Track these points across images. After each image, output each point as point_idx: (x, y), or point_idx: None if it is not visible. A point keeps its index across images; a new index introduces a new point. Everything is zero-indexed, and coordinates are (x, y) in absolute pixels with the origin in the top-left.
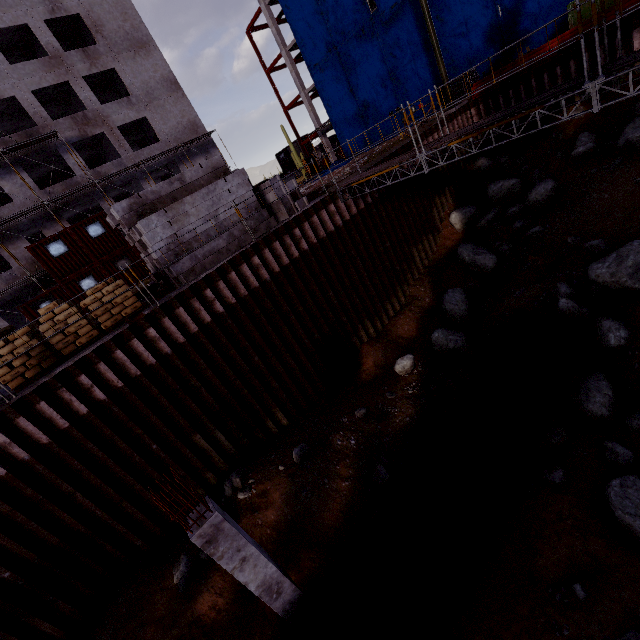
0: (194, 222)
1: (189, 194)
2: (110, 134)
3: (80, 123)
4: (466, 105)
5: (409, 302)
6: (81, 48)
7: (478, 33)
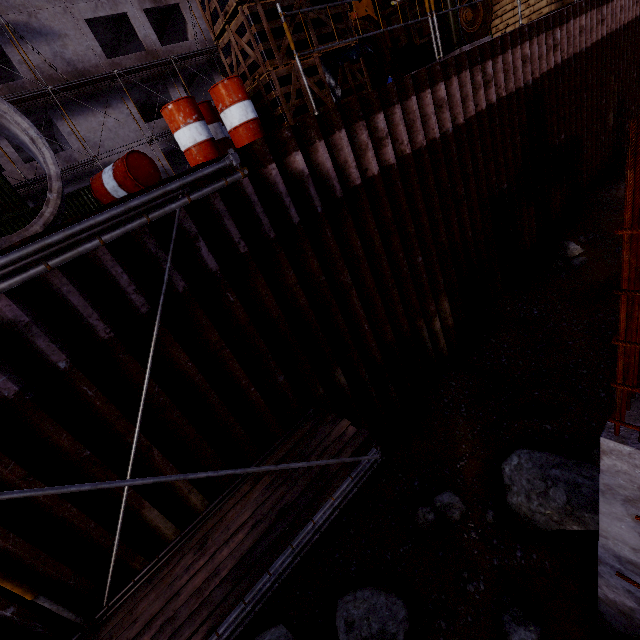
0: None
1: None
2: None
3: None
4: None
5: None
6: None
7: None
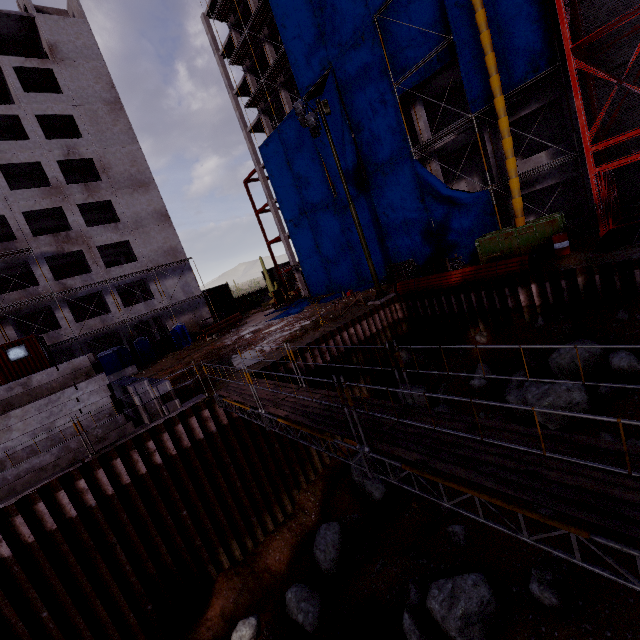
0: (17, 437)
1: (32, 398)
2: (87, 252)
3: (60, 241)
4: (391, 300)
5: (295, 513)
6: (84, 183)
7: (416, 232)
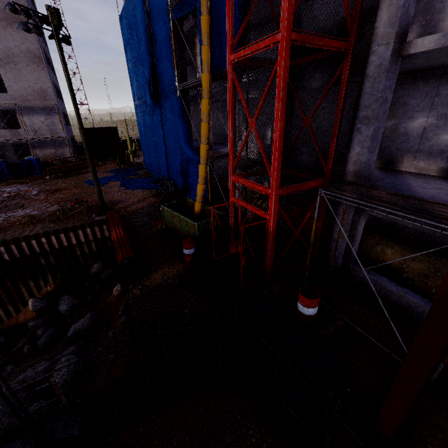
0: None
1: None
2: None
3: None
4: (103, 221)
5: None
6: None
7: (178, 162)
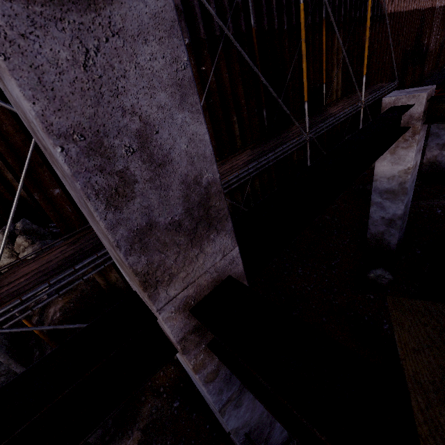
0: None
1: None
2: None
3: None
4: None
5: None
6: None
7: None
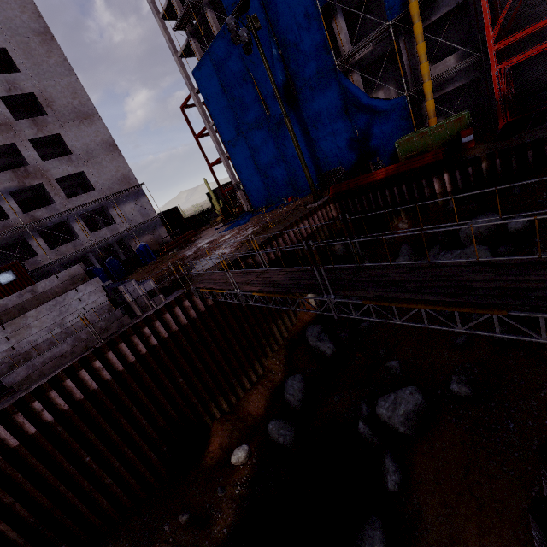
0: (36, 333)
1: (41, 302)
2: (47, 184)
3: (20, 176)
4: (326, 202)
5: (265, 374)
6: (31, 118)
7: (343, 142)
